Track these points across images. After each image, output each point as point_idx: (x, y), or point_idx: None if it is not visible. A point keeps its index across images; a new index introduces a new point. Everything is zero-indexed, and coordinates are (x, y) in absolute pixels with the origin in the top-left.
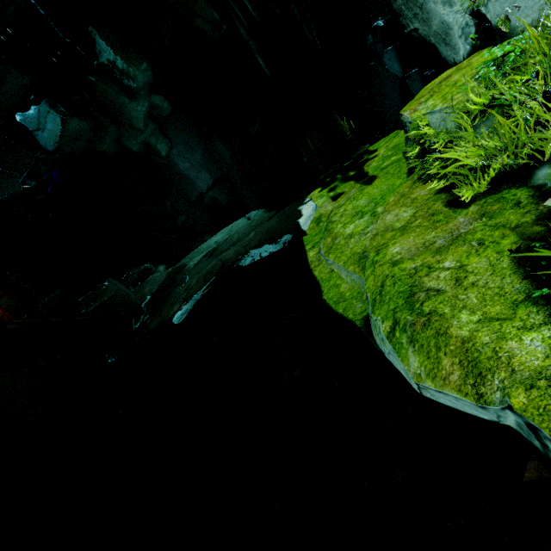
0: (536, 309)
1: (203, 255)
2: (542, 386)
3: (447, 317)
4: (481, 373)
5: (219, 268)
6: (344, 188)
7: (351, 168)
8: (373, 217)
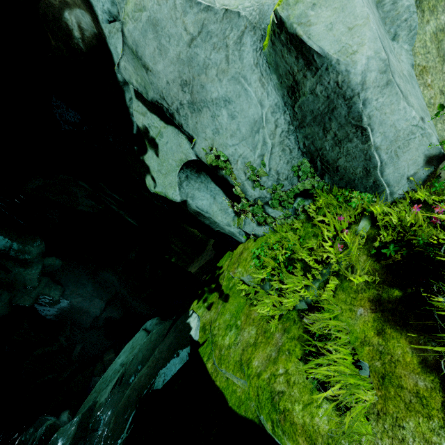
0: (318, 392)
1: (113, 385)
2: (331, 442)
3: (291, 410)
4: (314, 442)
5: (136, 398)
6: (212, 298)
7: (212, 281)
8: (237, 329)
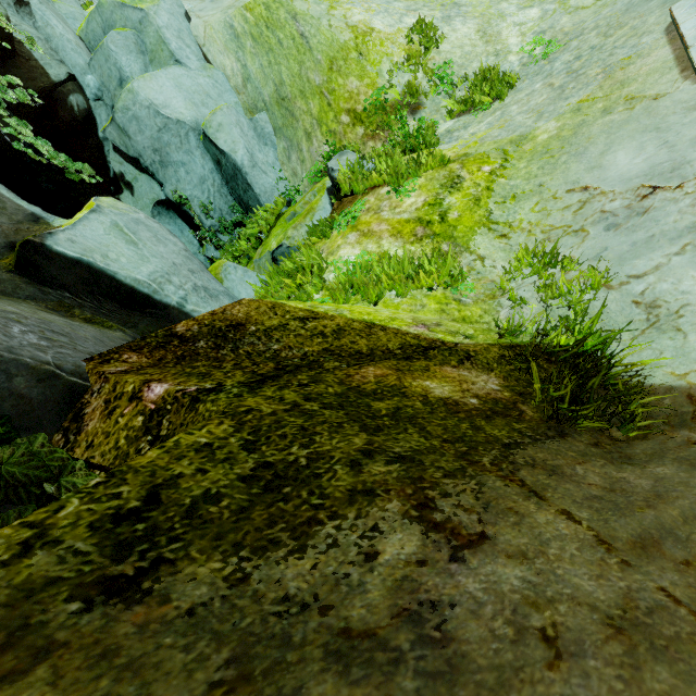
0: None
1: None
2: None
3: None
4: None
5: None
6: None
7: None
8: None
